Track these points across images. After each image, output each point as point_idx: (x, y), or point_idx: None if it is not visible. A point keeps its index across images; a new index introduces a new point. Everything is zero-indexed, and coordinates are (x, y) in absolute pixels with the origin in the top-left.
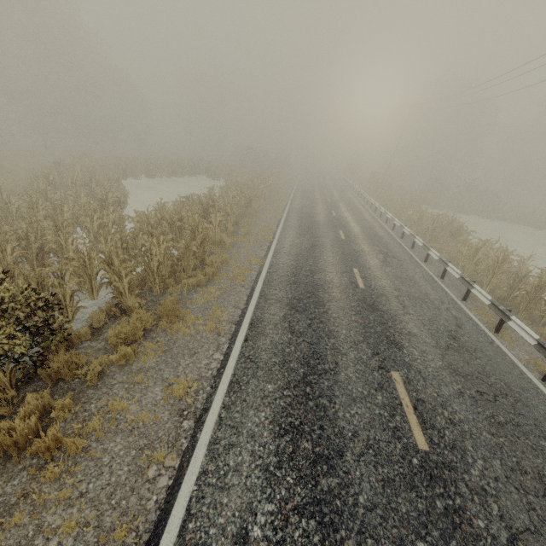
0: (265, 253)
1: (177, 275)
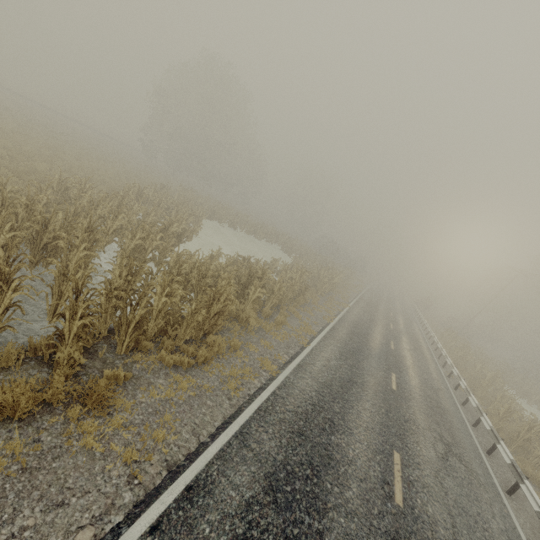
0: (287, 360)
1: (164, 339)
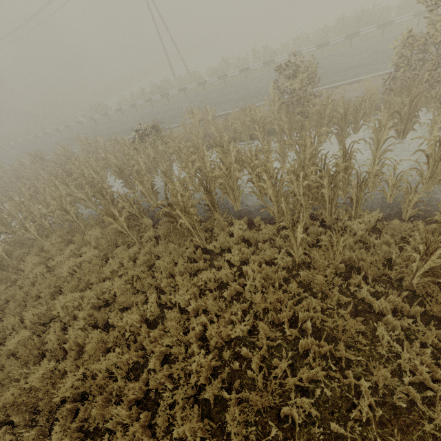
0: None
1: None
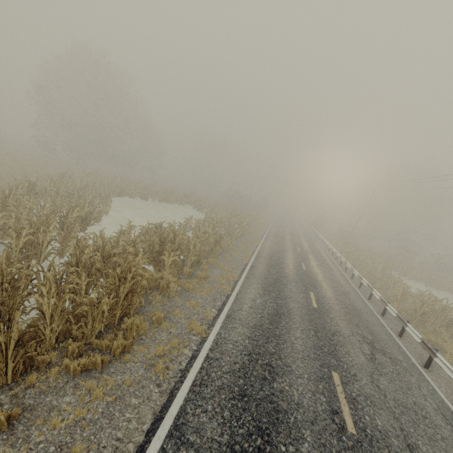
0: (216, 314)
1: (69, 342)
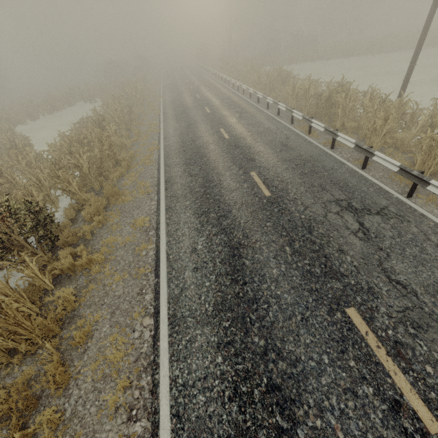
0: (158, 141)
1: (104, 174)
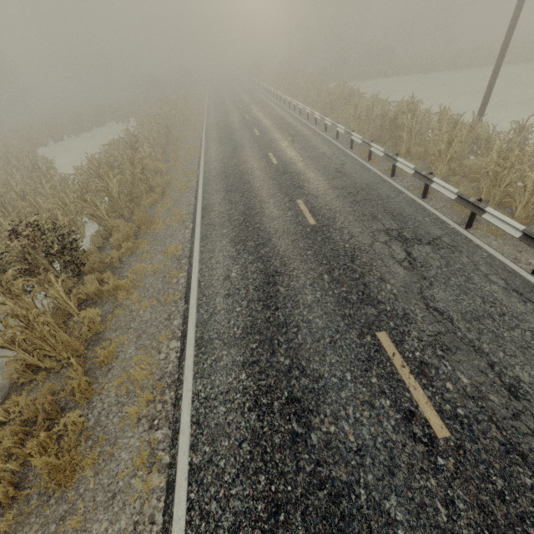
0: (198, 167)
1: (136, 201)
